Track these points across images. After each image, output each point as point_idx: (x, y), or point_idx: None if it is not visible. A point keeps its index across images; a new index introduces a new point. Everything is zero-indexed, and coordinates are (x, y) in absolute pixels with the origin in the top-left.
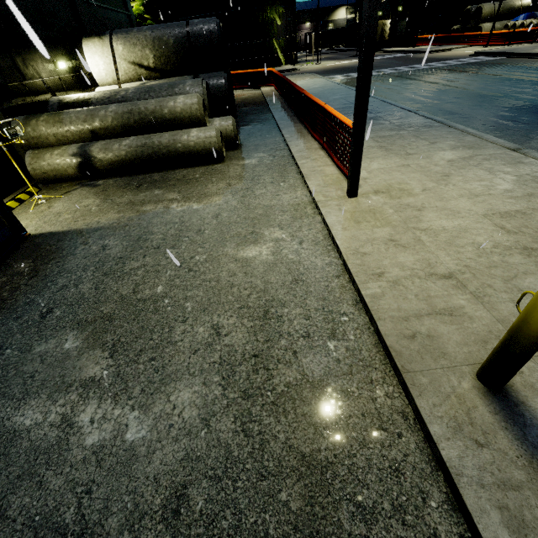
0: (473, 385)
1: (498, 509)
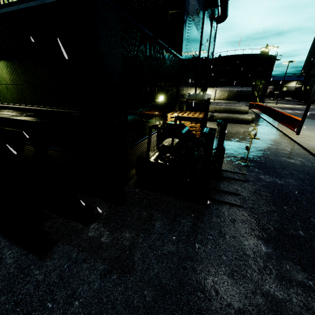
0: None
1: None
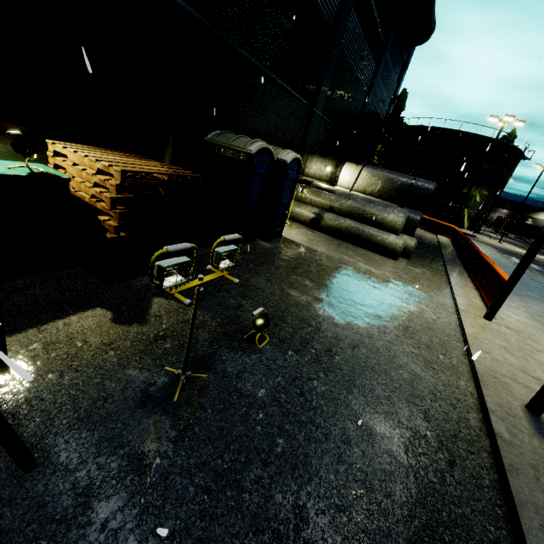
0: (520, 405)
1: (505, 427)
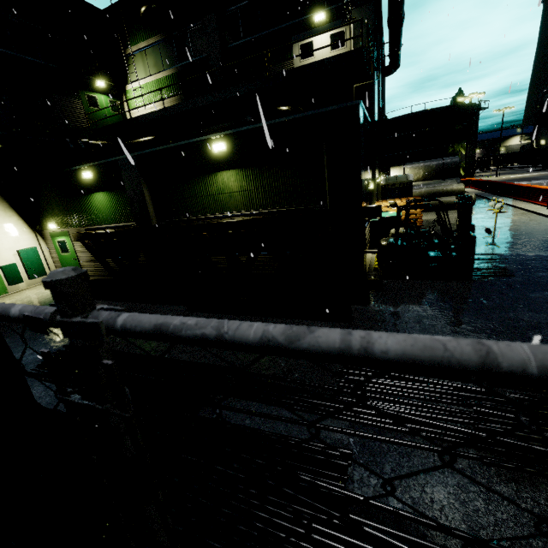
0: None
1: None
